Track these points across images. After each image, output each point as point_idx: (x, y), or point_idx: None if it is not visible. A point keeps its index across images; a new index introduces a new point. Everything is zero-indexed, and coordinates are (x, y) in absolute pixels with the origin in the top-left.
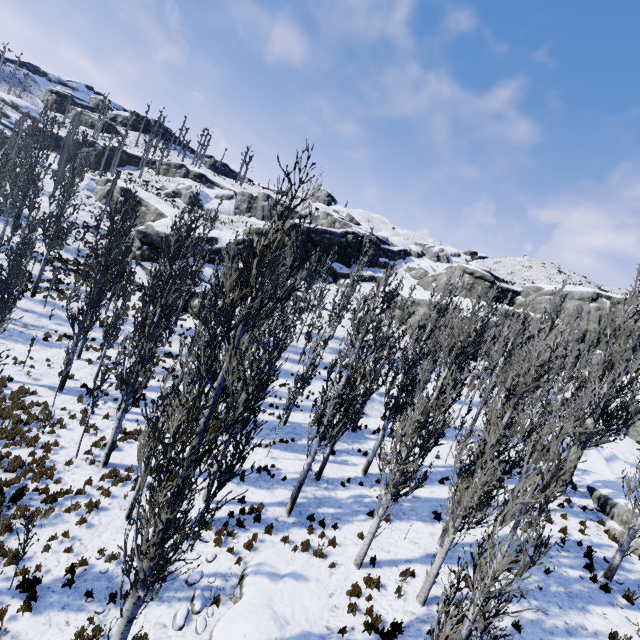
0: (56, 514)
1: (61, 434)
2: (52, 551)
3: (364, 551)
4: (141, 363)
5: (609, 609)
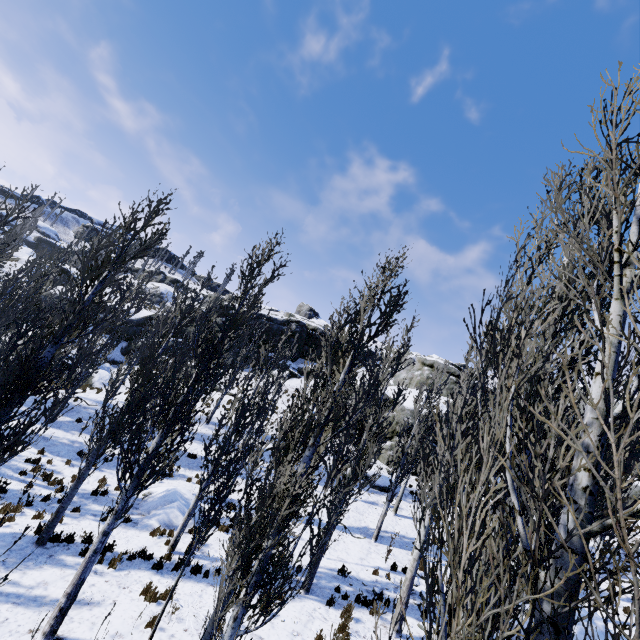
0: None
1: None
2: None
3: None
4: None
5: None
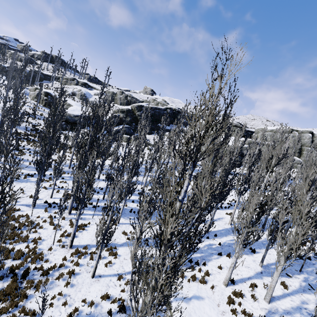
0: (50, 282)
1: (40, 232)
2: (54, 306)
3: (229, 277)
4: (87, 187)
5: None
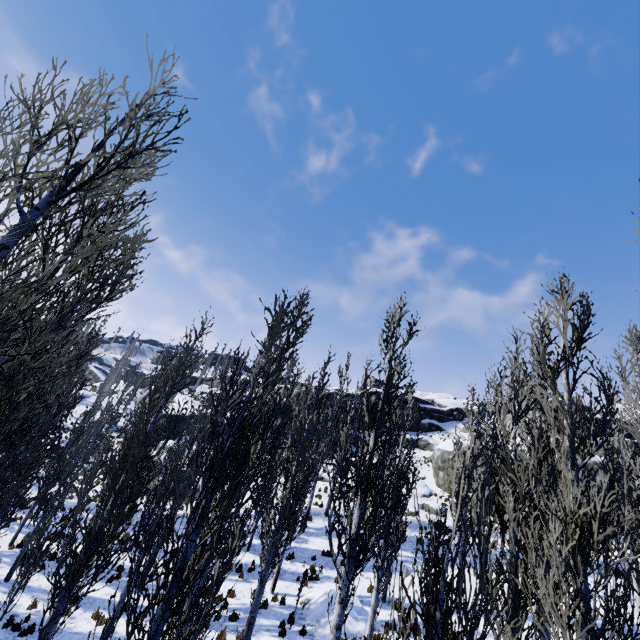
0: None
1: None
2: None
3: None
4: None
5: None
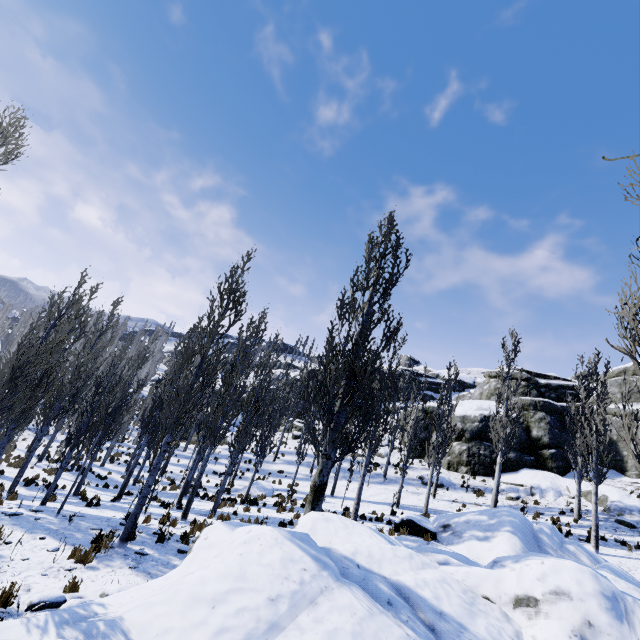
0: None
1: None
2: None
3: None
4: None
5: (58, 542)
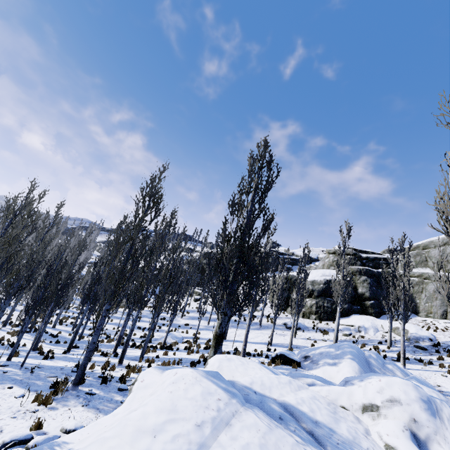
0: None
1: None
2: None
3: None
4: None
5: (23, 389)
